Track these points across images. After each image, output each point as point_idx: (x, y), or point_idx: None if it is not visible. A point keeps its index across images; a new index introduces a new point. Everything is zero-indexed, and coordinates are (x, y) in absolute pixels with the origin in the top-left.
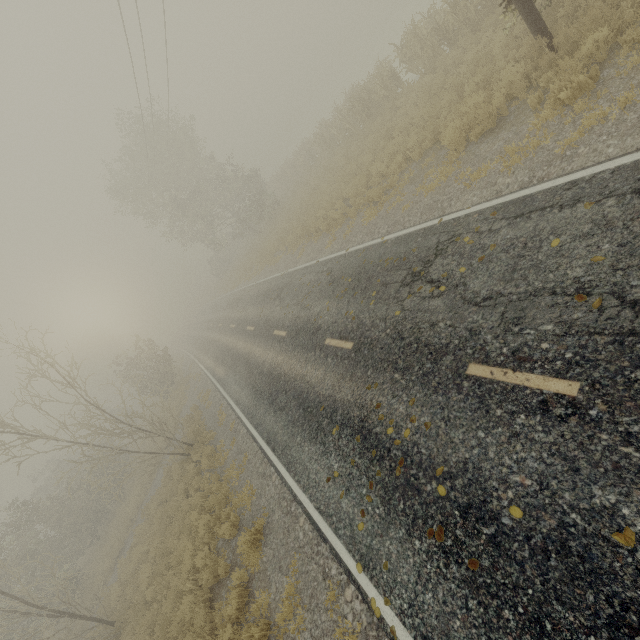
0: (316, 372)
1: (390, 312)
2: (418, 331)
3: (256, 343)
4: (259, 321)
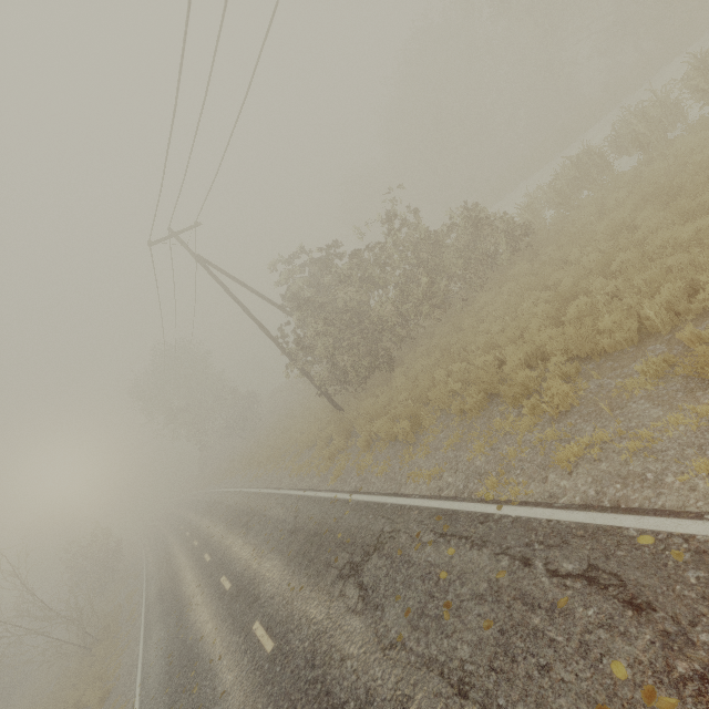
0: (190, 576)
1: (230, 541)
2: (227, 555)
3: (182, 548)
4: (194, 529)
